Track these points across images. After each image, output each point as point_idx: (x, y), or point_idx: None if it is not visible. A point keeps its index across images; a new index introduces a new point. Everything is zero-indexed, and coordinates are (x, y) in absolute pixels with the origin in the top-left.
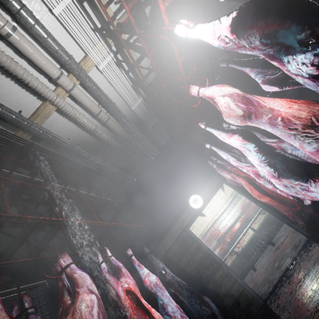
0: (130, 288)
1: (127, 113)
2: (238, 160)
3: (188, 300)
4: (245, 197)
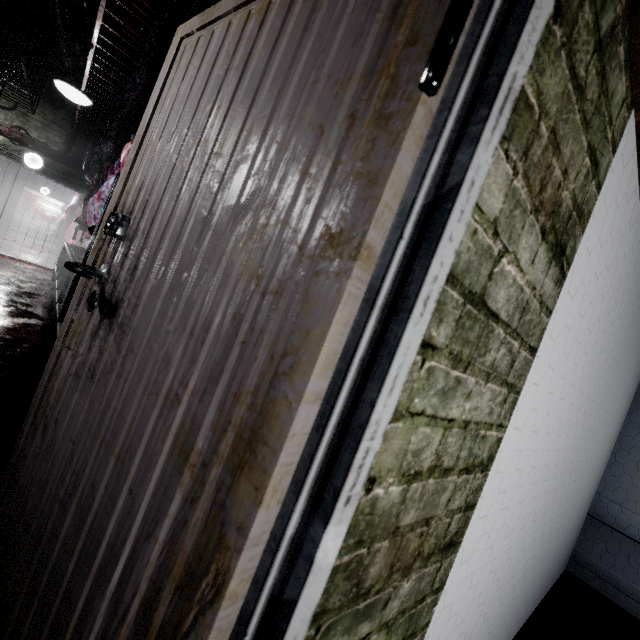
0: None
1: None
2: None
3: None
4: None
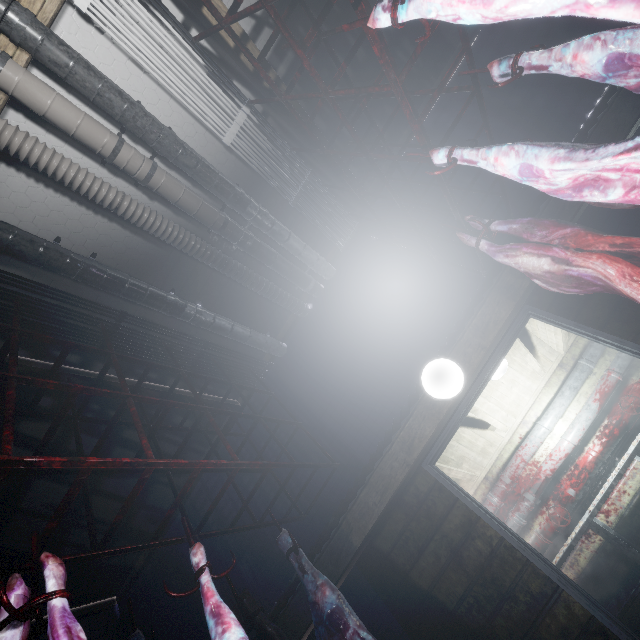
0: None
1: (219, 161)
2: (578, 147)
3: None
4: (618, 349)
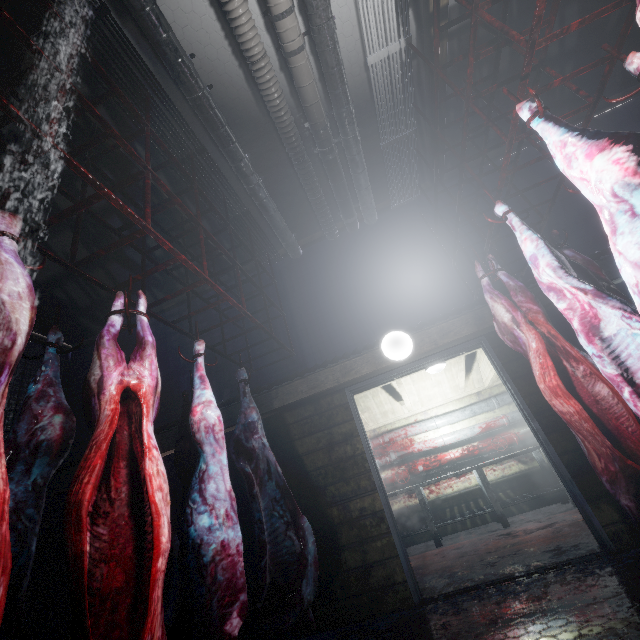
0: (137, 389)
1: (352, 71)
2: (563, 267)
3: (270, 503)
4: (512, 397)
